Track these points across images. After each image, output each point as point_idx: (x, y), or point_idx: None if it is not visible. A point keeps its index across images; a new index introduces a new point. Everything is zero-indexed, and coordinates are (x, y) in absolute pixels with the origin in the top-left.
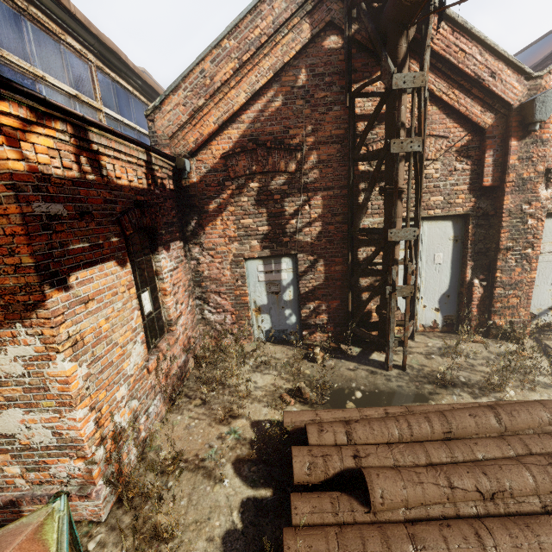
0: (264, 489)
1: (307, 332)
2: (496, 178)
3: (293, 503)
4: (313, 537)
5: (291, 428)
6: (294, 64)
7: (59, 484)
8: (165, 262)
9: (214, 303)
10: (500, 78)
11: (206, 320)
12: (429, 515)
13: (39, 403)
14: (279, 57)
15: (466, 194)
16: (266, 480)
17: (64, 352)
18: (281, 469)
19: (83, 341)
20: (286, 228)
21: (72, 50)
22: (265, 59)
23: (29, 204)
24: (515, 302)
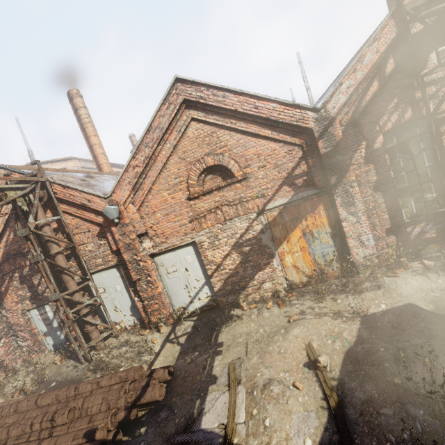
0: None
1: (69, 343)
2: (118, 245)
3: None
4: None
5: None
6: (12, 217)
7: None
8: None
9: (21, 336)
10: (93, 201)
11: (21, 346)
12: None
13: None
14: (3, 217)
15: (111, 255)
16: None
17: None
18: None
19: None
20: (38, 291)
21: None
22: None
23: None
24: (157, 306)
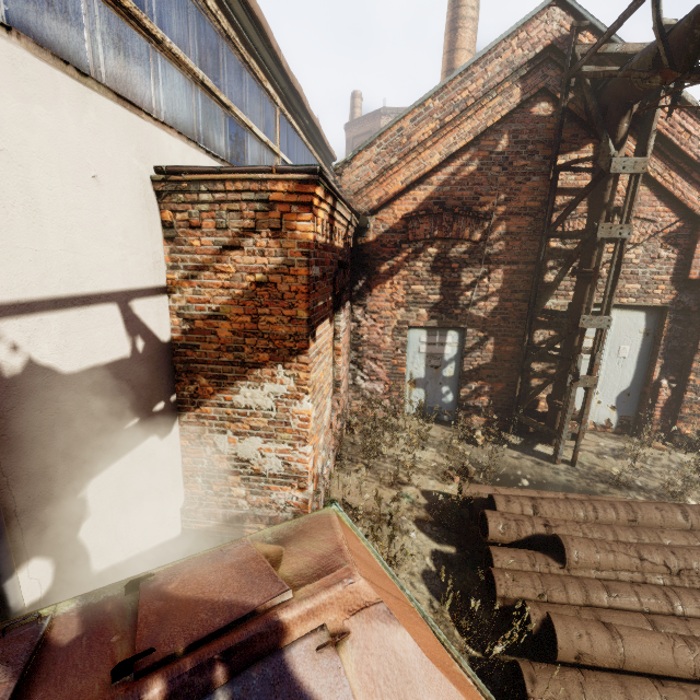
0: (448, 546)
1: (464, 413)
2: None
3: (493, 551)
4: (519, 575)
5: (474, 497)
6: (497, 128)
7: (276, 509)
8: (342, 322)
9: (368, 369)
10: None
11: (357, 386)
12: (618, 578)
13: (278, 435)
14: (482, 120)
15: (667, 285)
16: (449, 540)
17: (310, 394)
18: (457, 535)
19: (315, 387)
20: (459, 299)
21: (267, 95)
22: (467, 121)
23: (311, 268)
24: None
